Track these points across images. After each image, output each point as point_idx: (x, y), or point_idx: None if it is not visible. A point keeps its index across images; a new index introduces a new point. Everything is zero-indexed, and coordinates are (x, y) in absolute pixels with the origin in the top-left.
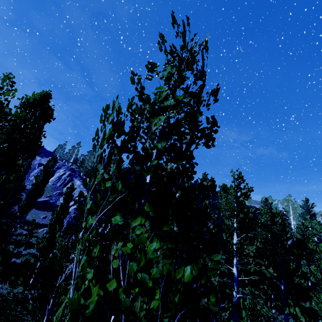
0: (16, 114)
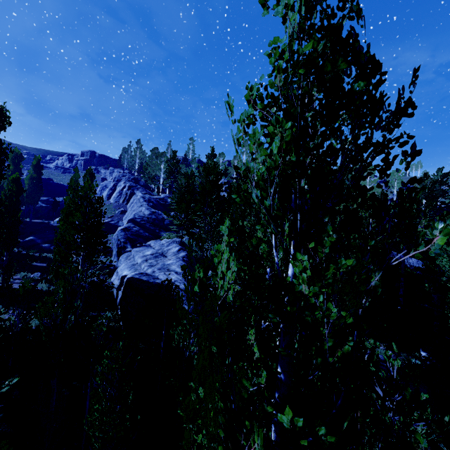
0: None
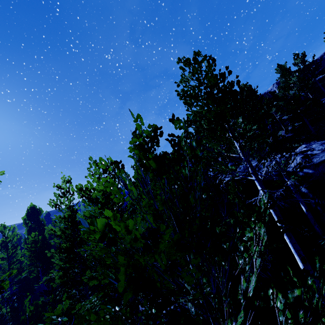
0: (11, 236)
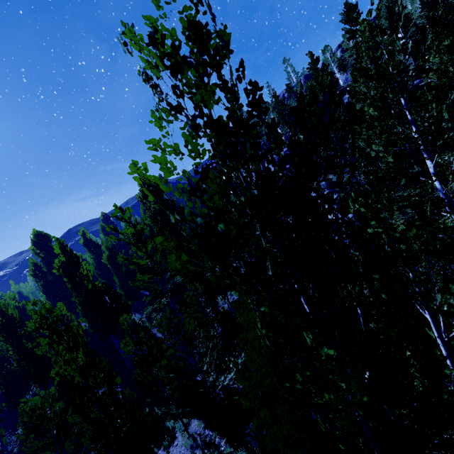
0: (141, 223)
